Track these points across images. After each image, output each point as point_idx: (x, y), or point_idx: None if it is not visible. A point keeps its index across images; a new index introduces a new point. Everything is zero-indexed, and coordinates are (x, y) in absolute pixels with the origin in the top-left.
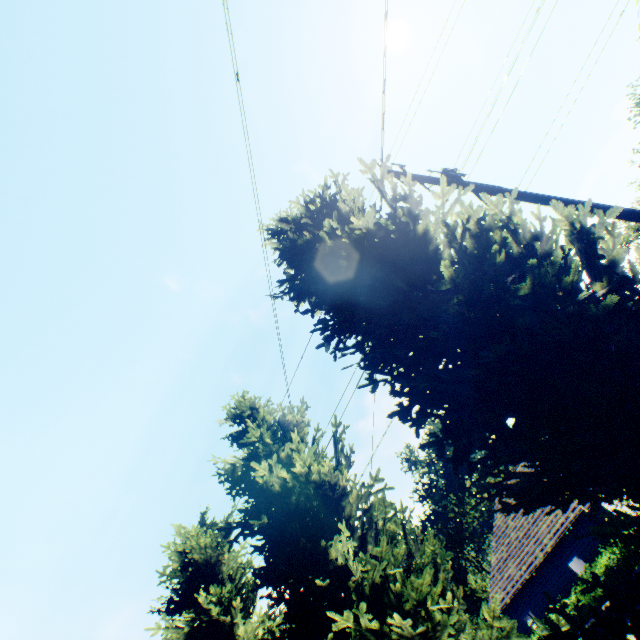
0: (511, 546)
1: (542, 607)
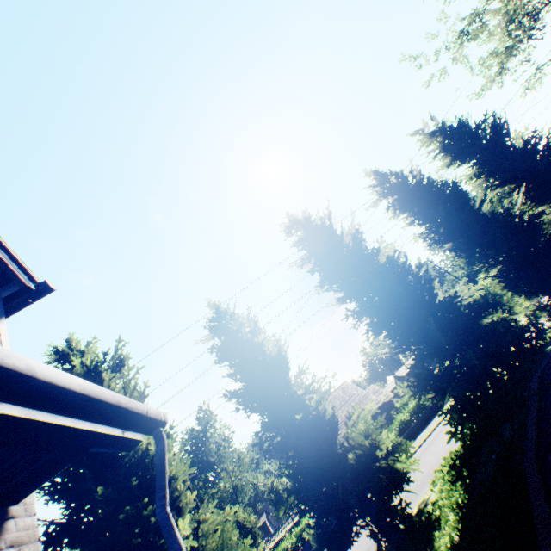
0: None
1: None
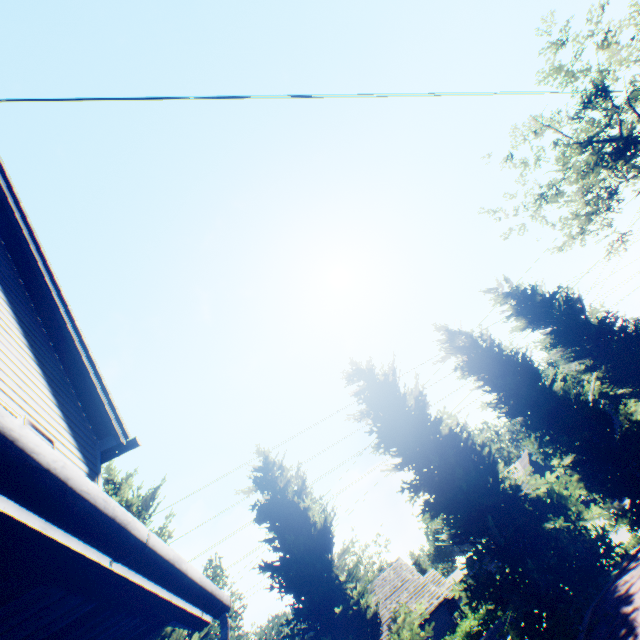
0: None
1: None
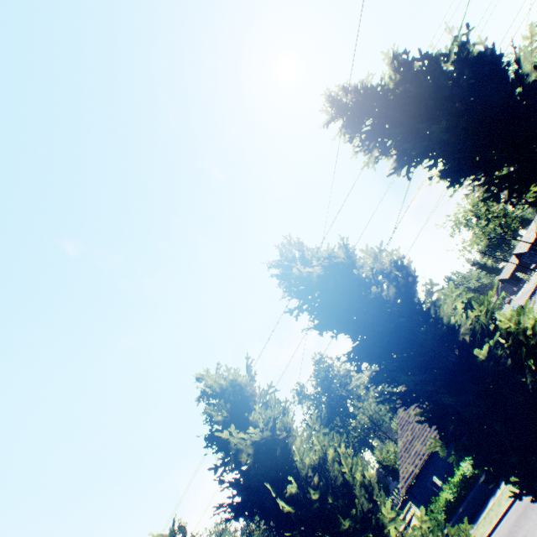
0: (415, 429)
1: (444, 471)
